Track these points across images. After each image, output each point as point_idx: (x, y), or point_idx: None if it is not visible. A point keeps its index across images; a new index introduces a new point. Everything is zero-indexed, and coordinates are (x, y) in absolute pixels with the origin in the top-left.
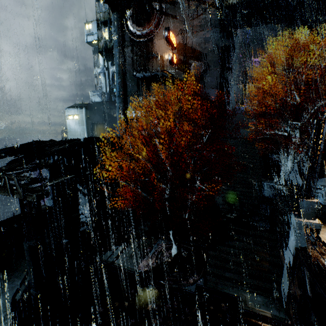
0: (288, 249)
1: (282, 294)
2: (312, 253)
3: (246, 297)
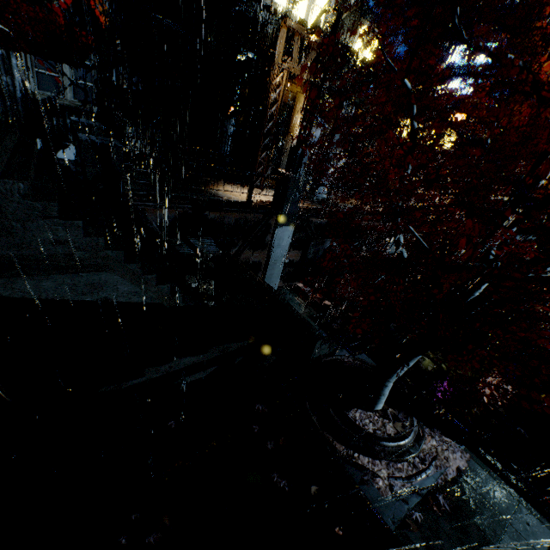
0: (282, 228)
1: (271, 283)
2: (302, 207)
3: (301, 312)
